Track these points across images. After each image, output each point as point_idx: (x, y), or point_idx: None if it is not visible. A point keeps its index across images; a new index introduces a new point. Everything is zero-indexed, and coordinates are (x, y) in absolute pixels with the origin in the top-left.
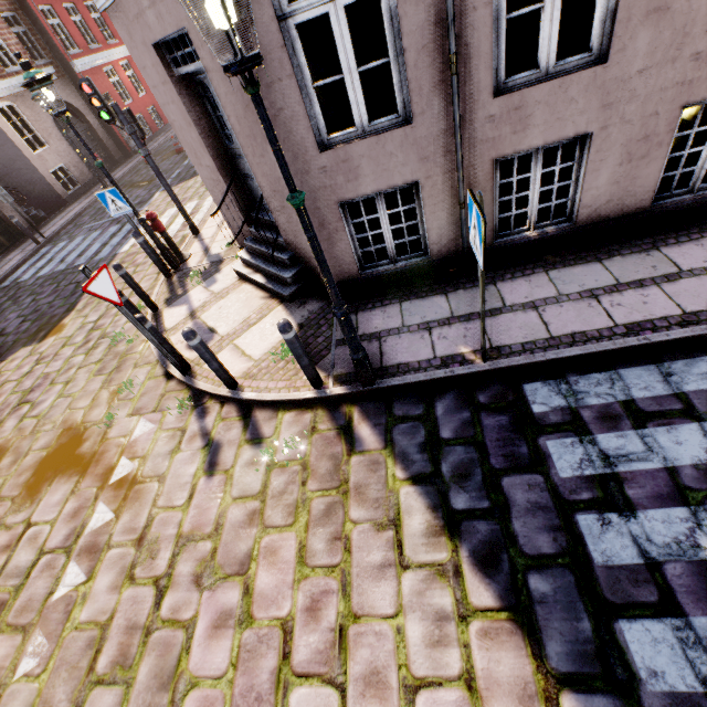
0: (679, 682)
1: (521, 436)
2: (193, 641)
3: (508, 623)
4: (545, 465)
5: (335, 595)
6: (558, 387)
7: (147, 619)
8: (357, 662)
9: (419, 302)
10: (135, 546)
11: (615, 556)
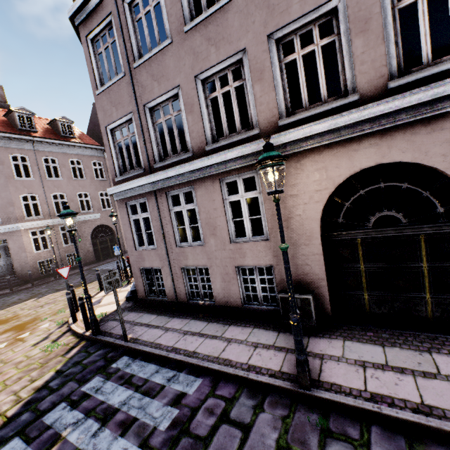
0: None
1: (96, 371)
2: None
3: (3, 422)
4: (84, 383)
5: None
6: (129, 361)
7: None
8: None
9: (149, 315)
10: None
11: (49, 419)
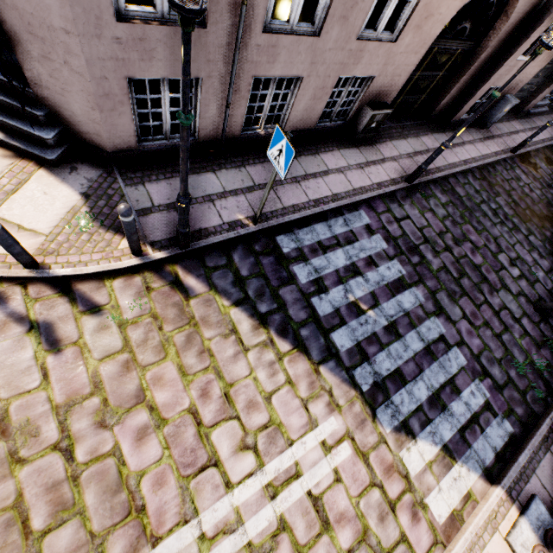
0: (348, 345)
1: (282, 267)
2: (125, 457)
3: (298, 353)
4: (295, 279)
5: (215, 381)
6: (292, 237)
7: (66, 472)
8: (240, 403)
9: (196, 177)
10: (0, 440)
11: (326, 311)
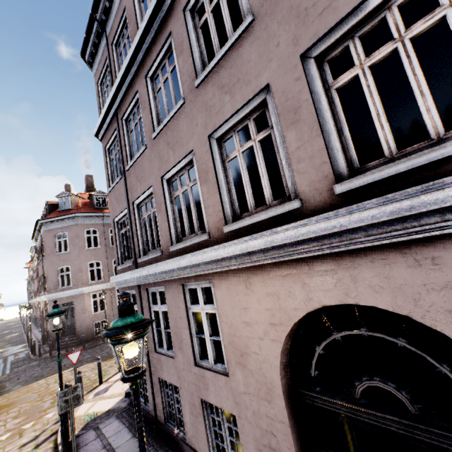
0: None
1: None
2: None
3: None
4: None
5: None
6: None
7: None
8: None
9: (127, 431)
10: None
11: None
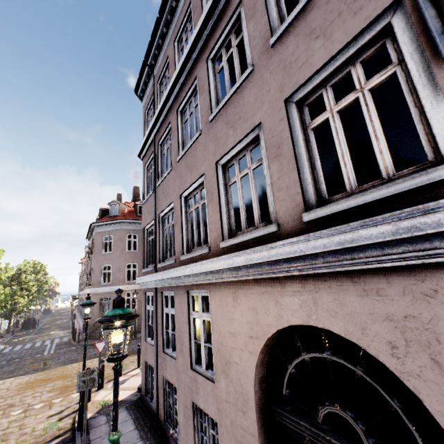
0: None
1: None
2: None
3: None
4: None
5: None
6: None
7: None
8: None
9: (131, 422)
10: (24, 417)
11: None
